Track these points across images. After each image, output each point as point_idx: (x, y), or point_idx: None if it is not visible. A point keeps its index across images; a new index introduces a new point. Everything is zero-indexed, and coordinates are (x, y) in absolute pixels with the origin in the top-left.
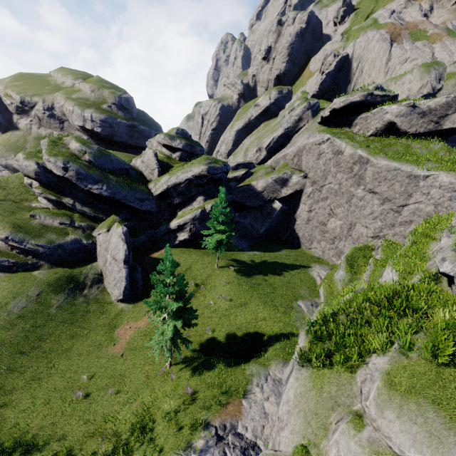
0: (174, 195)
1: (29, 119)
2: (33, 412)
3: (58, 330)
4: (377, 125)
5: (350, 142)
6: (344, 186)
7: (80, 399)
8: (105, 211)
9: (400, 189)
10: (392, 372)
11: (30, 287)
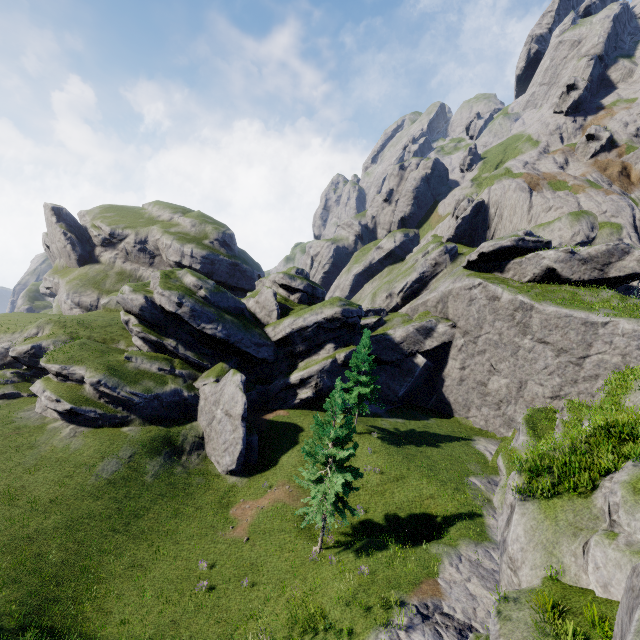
0: (297, 341)
1: (115, 252)
2: (142, 607)
3: (156, 504)
4: (534, 270)
5: (507, 287)
6: (506, 336)
7: (203, 592)
8: (211, 357)
9: (576, 338)
10: (633, 480)
11: (121, 446)
